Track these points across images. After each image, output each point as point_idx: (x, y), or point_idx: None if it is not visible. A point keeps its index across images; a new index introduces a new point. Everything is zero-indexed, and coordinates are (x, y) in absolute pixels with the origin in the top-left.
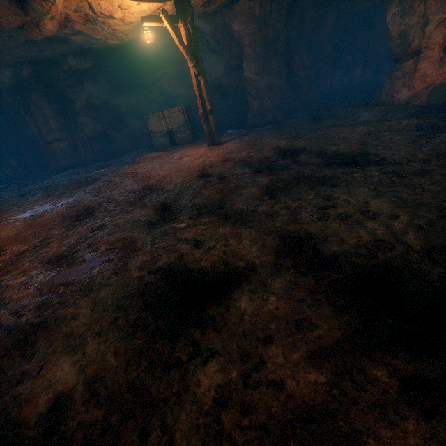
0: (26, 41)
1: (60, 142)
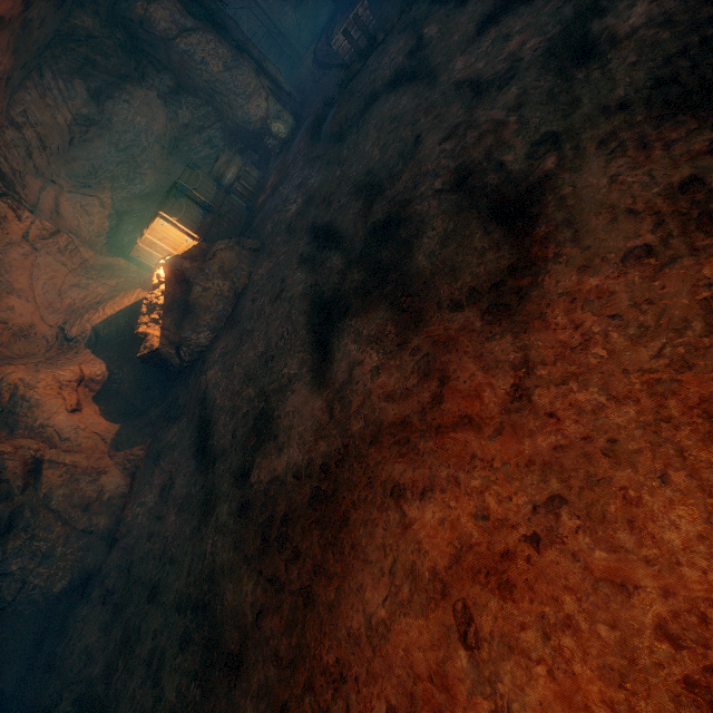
0: None
1: None
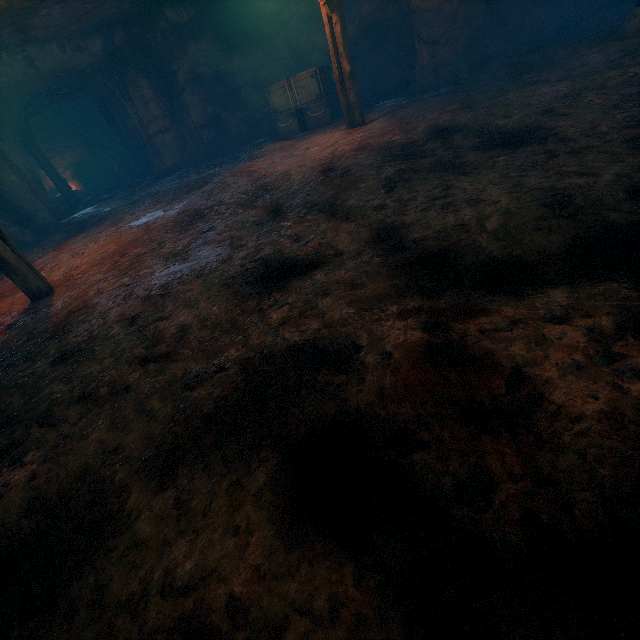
0: None
1: (164, 134)
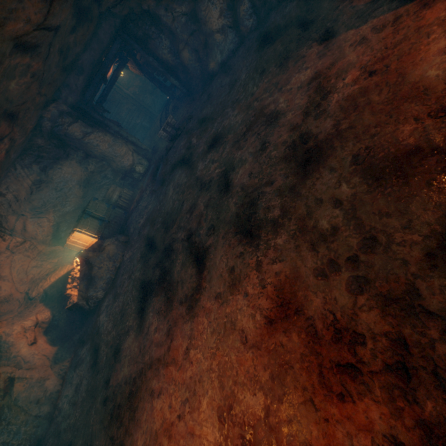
0: None
1: None
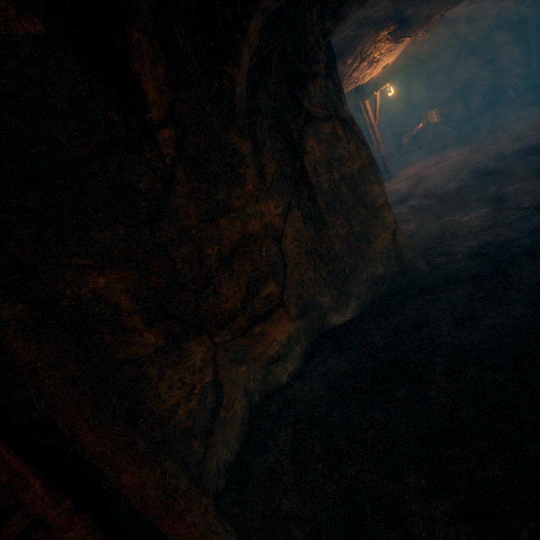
0: (369, 19)
1: None
